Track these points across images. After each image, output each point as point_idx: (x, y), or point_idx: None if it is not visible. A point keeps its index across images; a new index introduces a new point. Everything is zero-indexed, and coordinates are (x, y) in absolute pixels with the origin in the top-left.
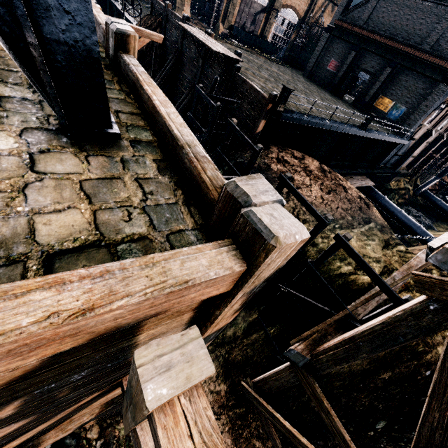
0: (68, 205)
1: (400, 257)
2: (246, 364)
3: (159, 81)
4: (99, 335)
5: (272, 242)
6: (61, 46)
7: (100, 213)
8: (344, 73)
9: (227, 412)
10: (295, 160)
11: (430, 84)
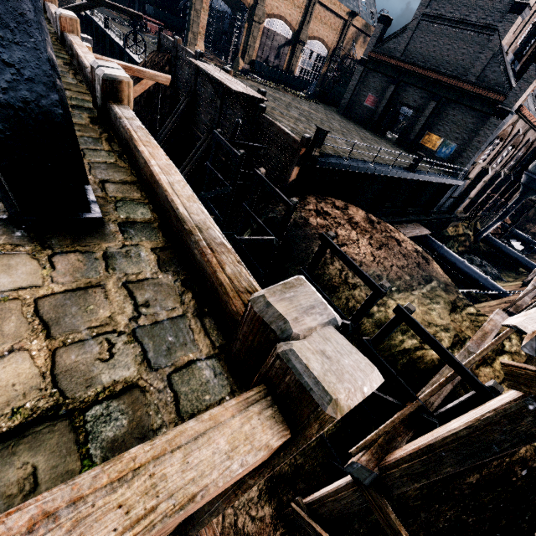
0: (11, 346)
1: (472, 321)
2: (296, 475)
3: (171, 125)
4: None
5: (329, 411)
6: (2, 110)
7: (63, 352)
8: (383, 109)
9: None
10: (337, 211)
11: (481, 118)
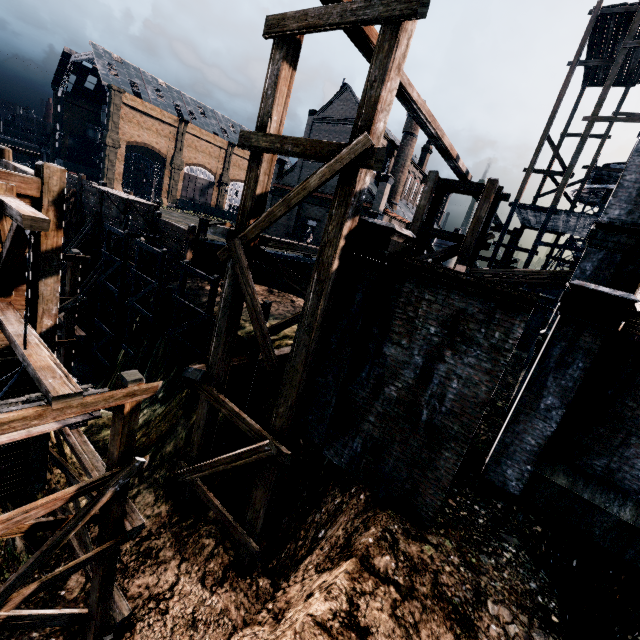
0: None
1: None
2: None
3: (77, 244)
4: None
5: (44, 164)
6: None
7: None
8: (295, 224)
9: (170, 529)
10: None
11: None
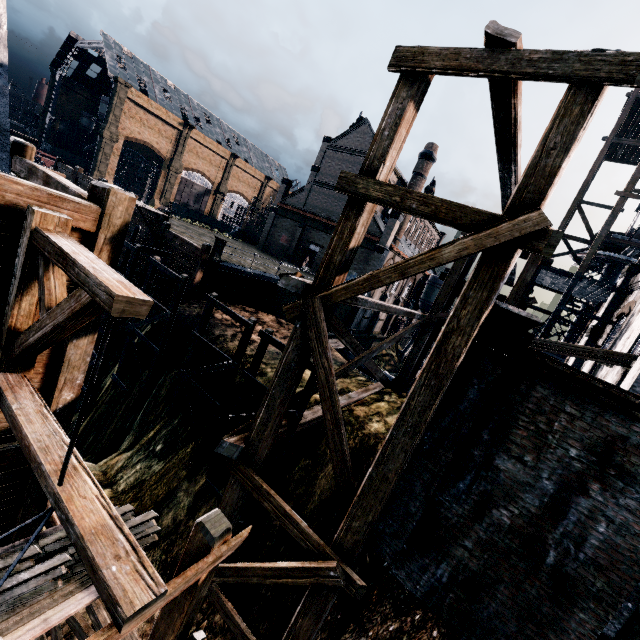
0: None
1: (359, 383)
2: None
3: None
4: (6, 205)
5: (110, 188)
6: None
7: None
8: (296, 246)
9: None
10: (245, 313)
11: (368, 253)
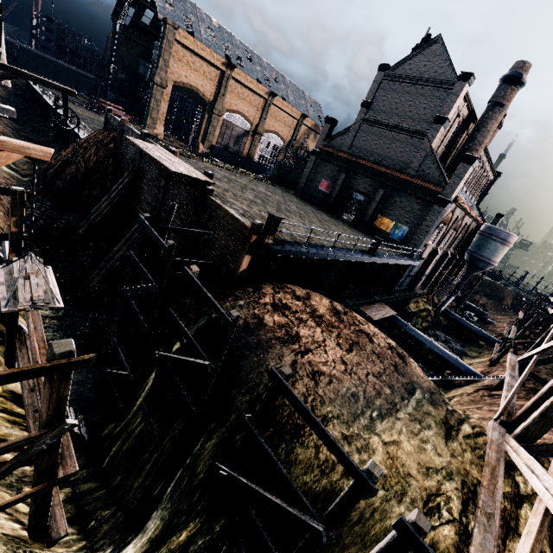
0: None
1: (473, 450)
2: None
3: (108, 202)
4: None
5: None
6: None
7: None
8: (337, 194)
9: None
10: (297, 303)
11: (425, 205)
